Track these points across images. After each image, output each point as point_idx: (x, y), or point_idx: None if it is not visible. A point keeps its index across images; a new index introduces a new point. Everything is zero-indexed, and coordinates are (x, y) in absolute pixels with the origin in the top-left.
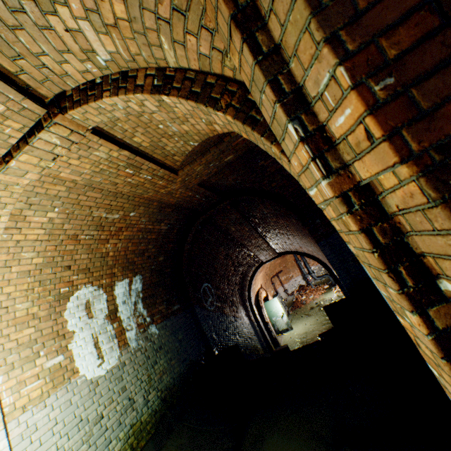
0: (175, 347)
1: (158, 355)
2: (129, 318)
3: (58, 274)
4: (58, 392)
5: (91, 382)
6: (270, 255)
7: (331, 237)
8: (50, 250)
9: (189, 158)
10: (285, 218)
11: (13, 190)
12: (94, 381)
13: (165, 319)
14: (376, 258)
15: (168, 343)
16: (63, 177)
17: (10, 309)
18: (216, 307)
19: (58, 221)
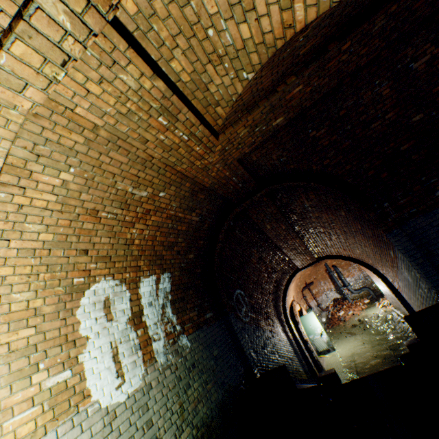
0: (210, 366)
1: (190, 376)
2: (156, 325)
3: (72, 259)
4: (59, 427)
5: (106, 412)
6: (307, 260)
7: (407, 223)
8: (62, 225)
9: (233, 114)
10: (331, 210)
11: (9, 117)
12: (110, 411)
13: (197, 329)
14: None
15: (201, 360)
16: (80, 121)
17: (3, 299)
18: (251, 319)
19: (74, 187)
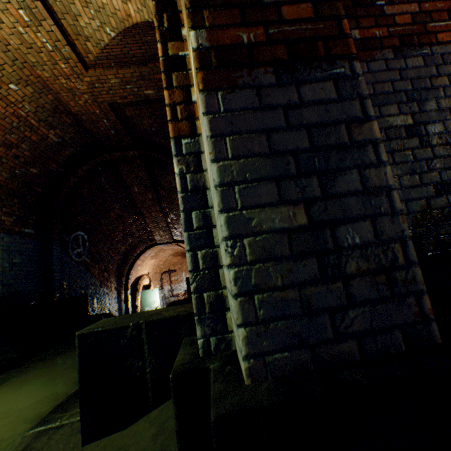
0: (2, 266)
1: None
2: None
3: None
4: None
5: None
6: (166, 238)
7: None
8: None
9: (105, 59)
10: None
11: None
12: None
13: (4, 232)
14: (153, 5)
15: None
16: None
17: None
18: (83, 261)
19: None
